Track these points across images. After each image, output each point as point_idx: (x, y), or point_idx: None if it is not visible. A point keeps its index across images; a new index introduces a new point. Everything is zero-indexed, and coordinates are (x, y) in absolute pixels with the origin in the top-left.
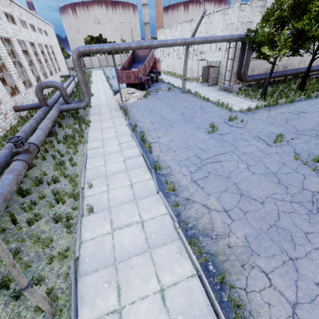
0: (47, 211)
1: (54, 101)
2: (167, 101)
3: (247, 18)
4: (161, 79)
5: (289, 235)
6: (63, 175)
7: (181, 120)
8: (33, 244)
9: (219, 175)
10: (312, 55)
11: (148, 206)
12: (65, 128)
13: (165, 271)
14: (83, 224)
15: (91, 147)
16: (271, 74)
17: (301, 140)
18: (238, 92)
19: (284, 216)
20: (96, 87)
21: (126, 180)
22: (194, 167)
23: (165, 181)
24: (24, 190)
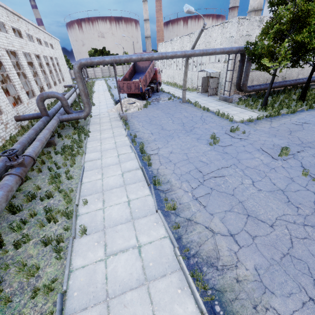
0: (37, 231)
1: (55, 111)
2: (167, 111)
3: (245, 31)
4: (161, 89)
5: (306, 267)
6: (58, 189)
7: (181, 131)
8: (17, 272)
9: (222, 191)
10: (312, 66)
11: (146, 227)
12: (64, 138)
13: (164, 312)
14: (75, 248)
15: (89, 159)
16: (271, 84)
17: (307, 154)
18: (238, 102)
19: (298, 242)
20: (98, 97)
21: (123, 196)
22: (196, 182)
23: (164, 198)
24: (15, 207)
